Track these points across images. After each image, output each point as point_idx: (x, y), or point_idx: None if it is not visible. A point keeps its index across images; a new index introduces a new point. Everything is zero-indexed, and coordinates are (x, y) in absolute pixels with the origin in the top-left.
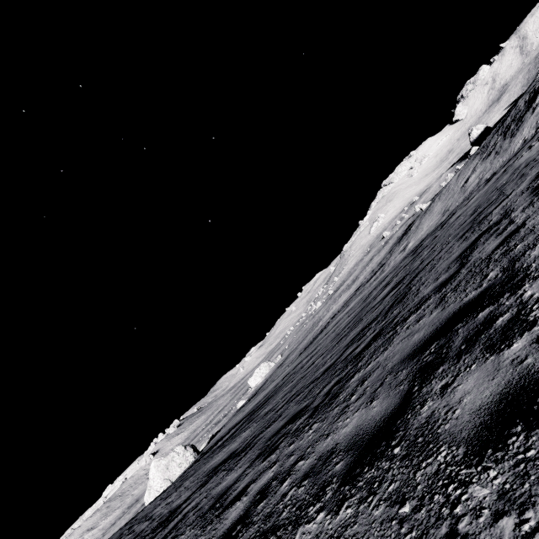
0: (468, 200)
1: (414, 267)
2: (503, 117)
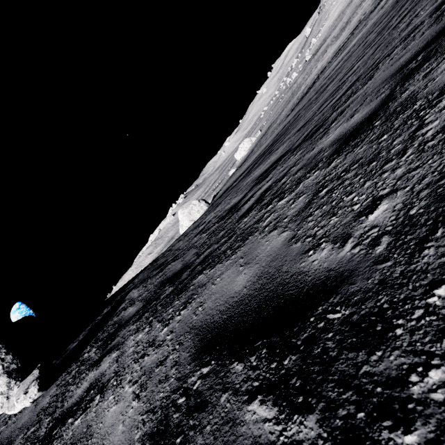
0: None
1: None
2: None
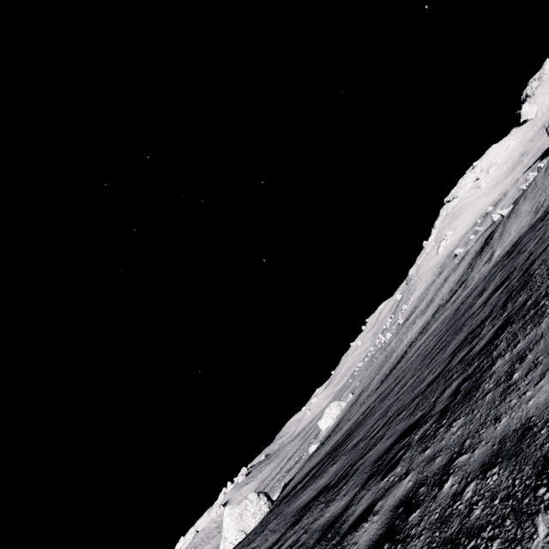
0: None
1: (520, 262)
2: None
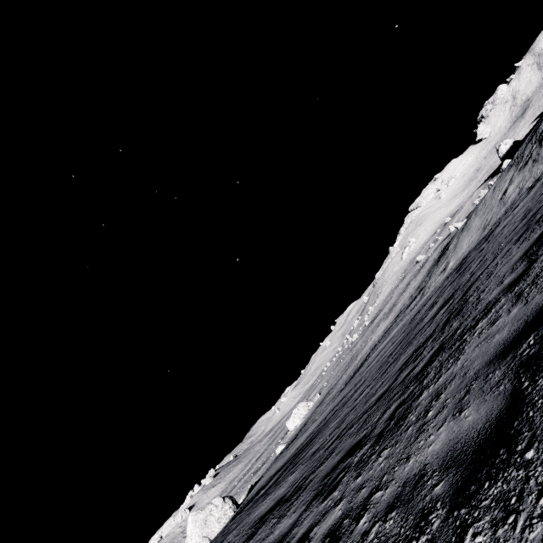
0: (512, 210)
1: (464, 281)
2: (532, 129)
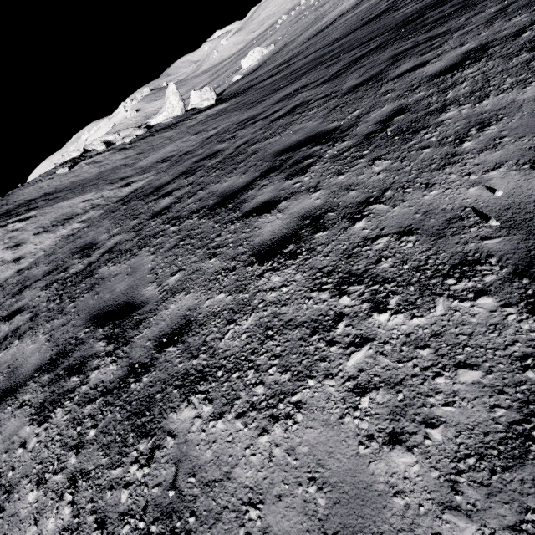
0: None
1: None
2: None
